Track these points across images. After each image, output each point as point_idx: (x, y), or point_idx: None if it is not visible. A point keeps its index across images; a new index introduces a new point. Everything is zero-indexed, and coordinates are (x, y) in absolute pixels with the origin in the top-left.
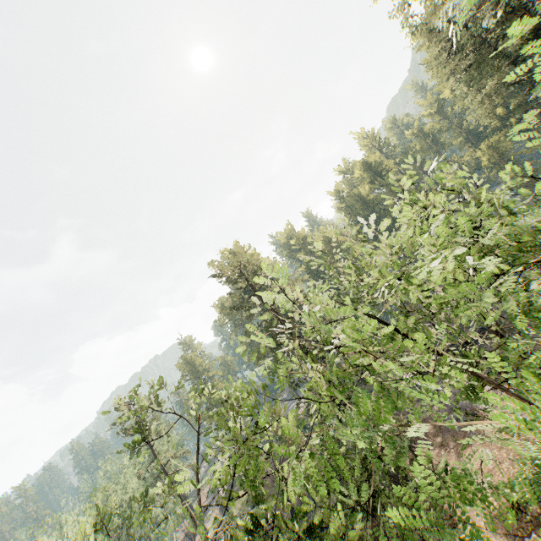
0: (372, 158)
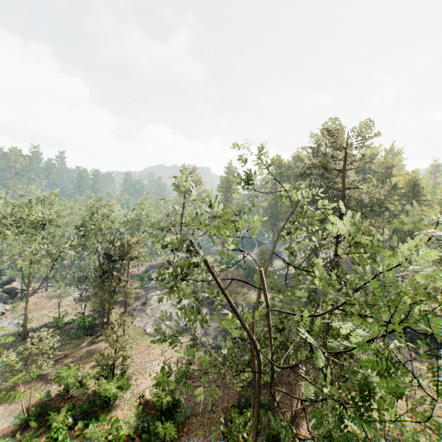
0: None
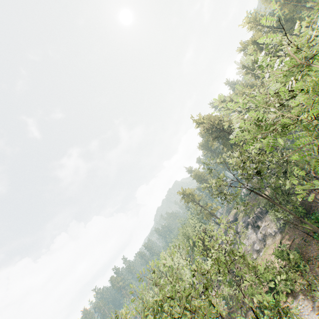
0: (257, 37)
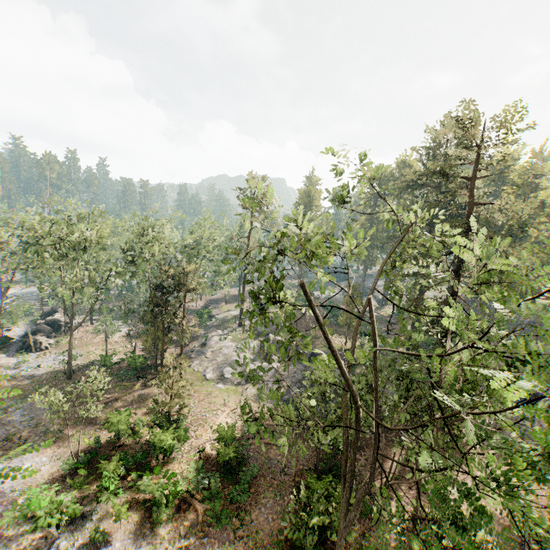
0: None
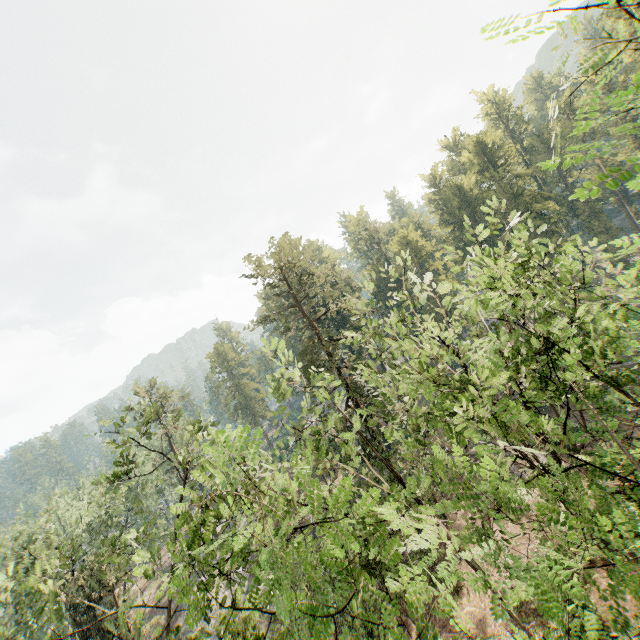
0: (490, 137)
